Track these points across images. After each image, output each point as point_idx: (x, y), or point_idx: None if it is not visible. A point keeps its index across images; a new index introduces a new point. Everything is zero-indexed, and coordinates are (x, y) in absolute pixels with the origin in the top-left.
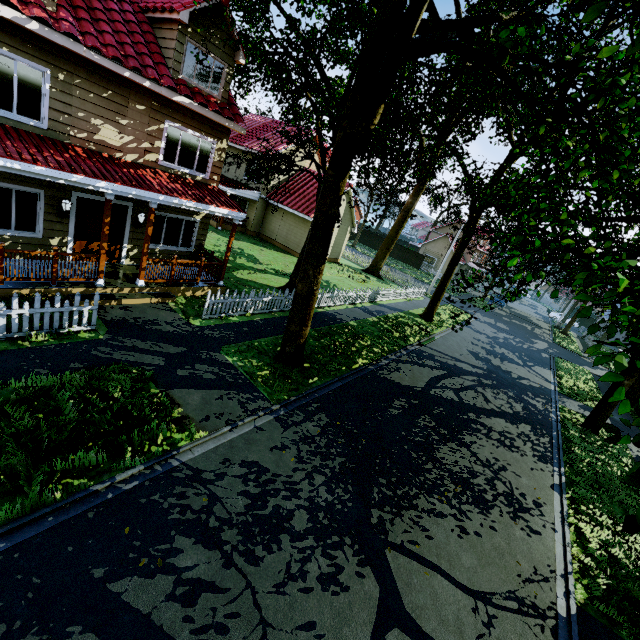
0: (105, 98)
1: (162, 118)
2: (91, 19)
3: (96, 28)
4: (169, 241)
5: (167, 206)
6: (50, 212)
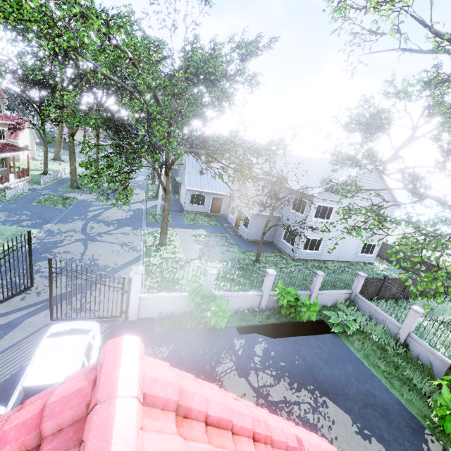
0: None
1: None
2: None
3: None
4: (2, 166)
5: None
6: None
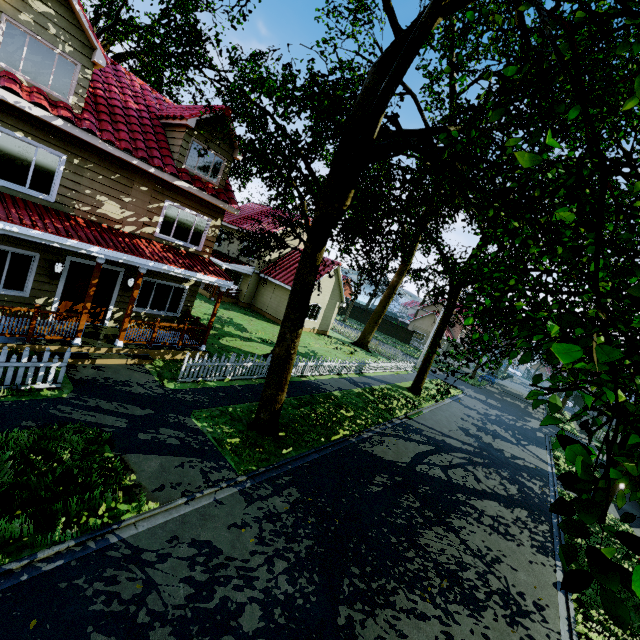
0: (113, 180)
1: (163, 198)
2: (111, 121)
3: (114, 127)
4: (156, 306)
5: (158, 273)
6: (42, 273)
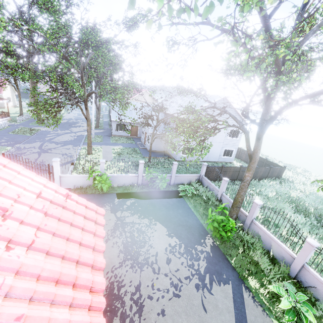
0: None
1: None
2: None
3: None
4: None
5: None
6: None
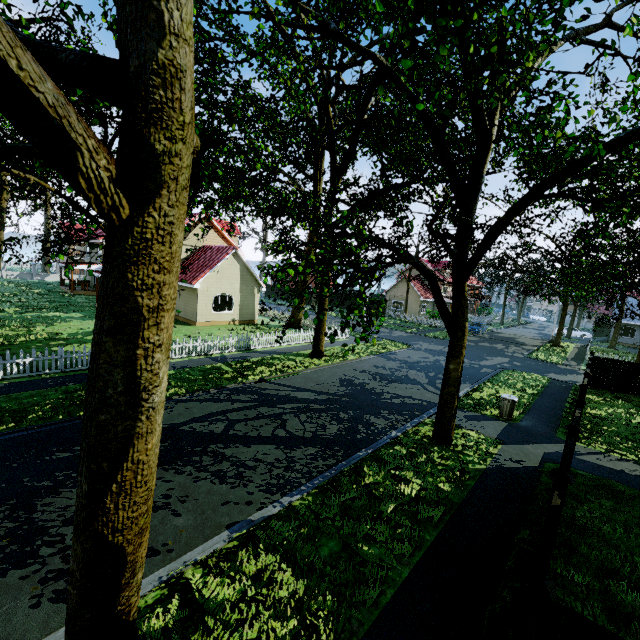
0: None
1: None
2: None
3: None
4: None
5: None
6: None
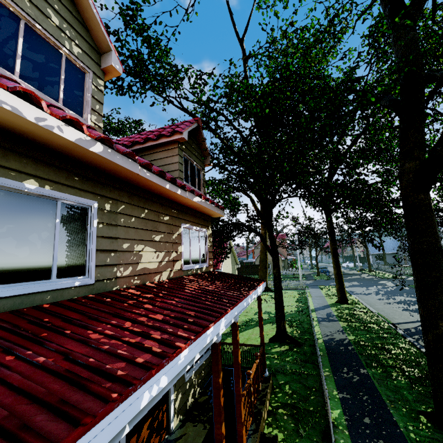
0: (142, 218)
1: (178, 223)
2: None
3: None
4: None
5: None
6: None
